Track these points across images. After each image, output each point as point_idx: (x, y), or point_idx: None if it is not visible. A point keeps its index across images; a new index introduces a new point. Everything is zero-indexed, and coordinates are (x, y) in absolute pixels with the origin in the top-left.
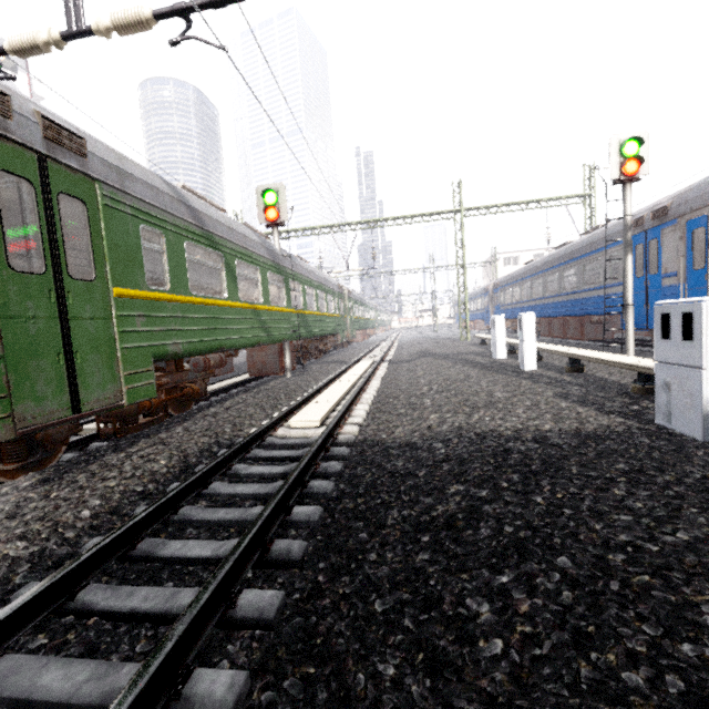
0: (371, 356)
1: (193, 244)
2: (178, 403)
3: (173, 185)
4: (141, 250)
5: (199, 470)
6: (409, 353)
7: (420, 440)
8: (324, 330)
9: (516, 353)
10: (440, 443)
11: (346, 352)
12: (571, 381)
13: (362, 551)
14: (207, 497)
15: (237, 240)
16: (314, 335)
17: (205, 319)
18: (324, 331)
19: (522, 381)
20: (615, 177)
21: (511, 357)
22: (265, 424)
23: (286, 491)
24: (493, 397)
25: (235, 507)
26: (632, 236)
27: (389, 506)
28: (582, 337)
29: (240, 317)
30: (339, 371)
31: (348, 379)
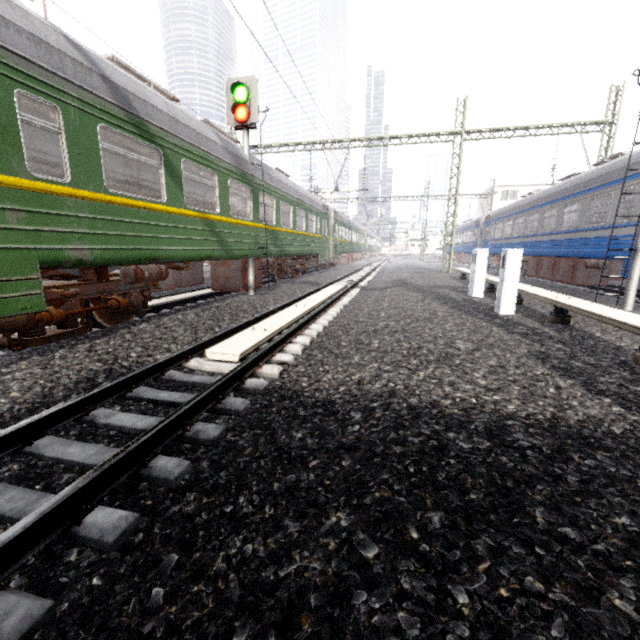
0: (348, 280)
1: (112, 129)
2: (114, 314)
3: (84, 48)
4: (17, 124)
5: (30, 418)
6: (386, 281)
7: (341, 399)
8: (300, 250)
9: (495, 292)
10: (359, 413)
11: (324, 274)
12: (552, 335)
13: (132, 637)
14: (28, 457)
15: (185, 136)
16: (287, 253)
17: (130, 224)
18: (300, 251)
19: (493, 328)
20: None
21: (488, 296)
22: (173, 354)
23: (92, 481)
24: (453, 347)
25: (46, 482)
26: None
27: (237, 525)
28: (571, 281)
29: (186, 226)
30: (303, 294)
31: (306, 304)
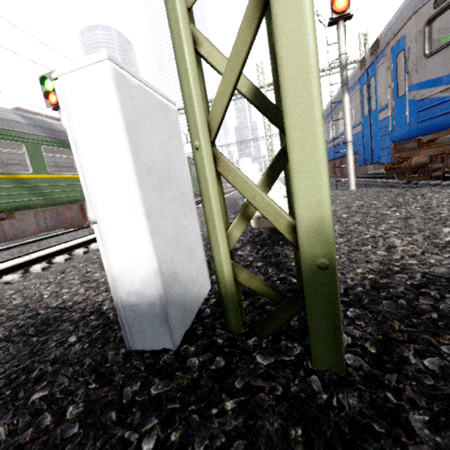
0: None
1: None
2: None
3: None
4: None
5: None
6: None
7: None
8: None
9: None
10: None
11: None
12: None
13: None
14: None
15: None
16: None
17: None
18: None
19: None
20: (327, 16)
21: None
22: None
23: None
24: None
25: None
26: (360, 78)
27: None
28: (342, 175)
29: None
30: None
31: None
